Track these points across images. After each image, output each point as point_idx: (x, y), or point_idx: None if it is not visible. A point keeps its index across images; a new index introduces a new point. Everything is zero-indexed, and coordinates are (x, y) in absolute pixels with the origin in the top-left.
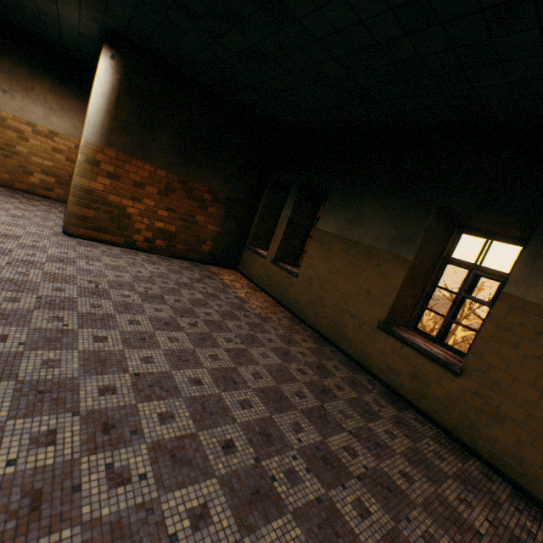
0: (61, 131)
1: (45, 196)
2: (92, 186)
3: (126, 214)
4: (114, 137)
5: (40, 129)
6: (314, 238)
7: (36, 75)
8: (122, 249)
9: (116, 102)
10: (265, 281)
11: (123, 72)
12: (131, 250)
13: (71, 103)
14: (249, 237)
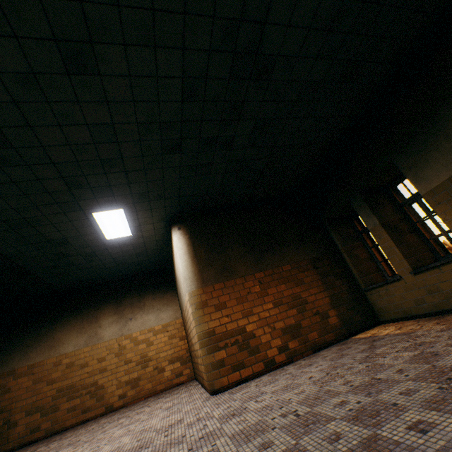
0: (169, 320)
1: (178, 383)
2: (210, 326)
3: (248, 333)
4: (205, 275)
5: (156, 329)
6: (434, 204)
7: (143, 294)
8: (267, 374)
9: (194, 251)
10: (432, 300)
11: (188, 232)
12: (275, 370)
13: (167, 296)
14: (358, 280)
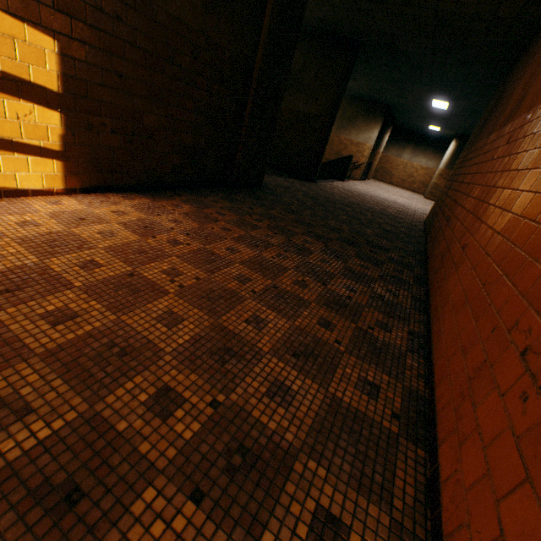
0: (430, 167)
1: (416, 192)
2: (437, 182)
3: None
4: (449, 166)
5: (423, 167)
6: None
7: (428, 148)
8: None
9: (453, 155)
10: None
11: (458, 145)
12: None
13: (437, 155)
14: None
